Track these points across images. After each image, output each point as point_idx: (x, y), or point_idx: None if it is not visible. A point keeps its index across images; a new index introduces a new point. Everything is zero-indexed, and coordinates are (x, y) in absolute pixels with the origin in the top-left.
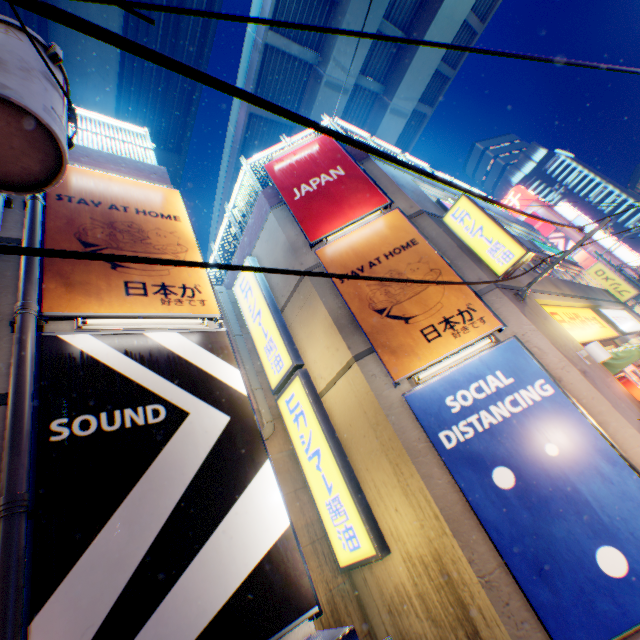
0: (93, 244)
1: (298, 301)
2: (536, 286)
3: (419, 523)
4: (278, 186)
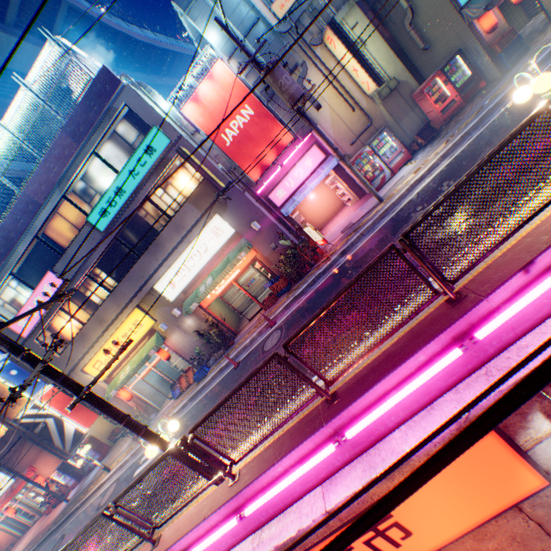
0: None
1: None
2: (84, 349)
3: None
4: None
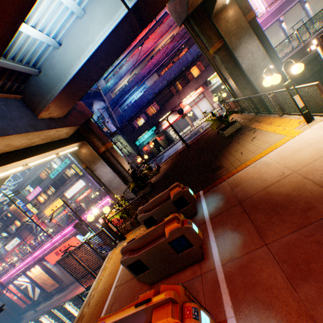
0: (20, 215)
1: None
2: (45, 206)
3: None
4: None
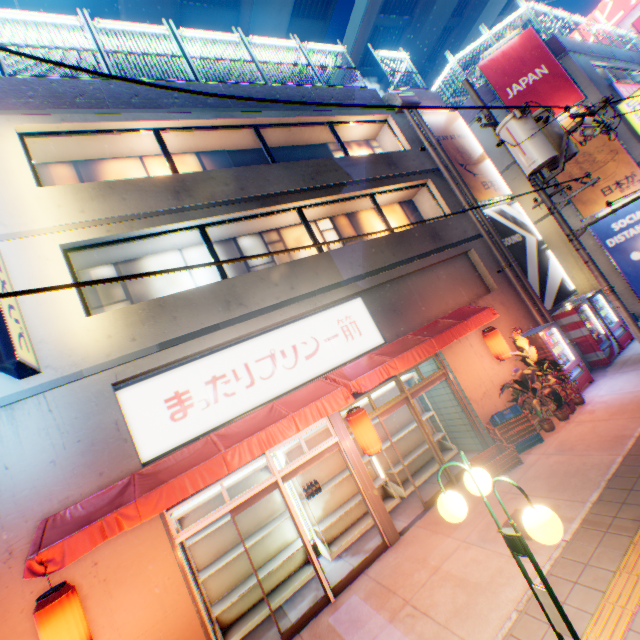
0: (460, 165)
1: (509, 176)
2: None
3: (585, 280)
4: (492, 87)
